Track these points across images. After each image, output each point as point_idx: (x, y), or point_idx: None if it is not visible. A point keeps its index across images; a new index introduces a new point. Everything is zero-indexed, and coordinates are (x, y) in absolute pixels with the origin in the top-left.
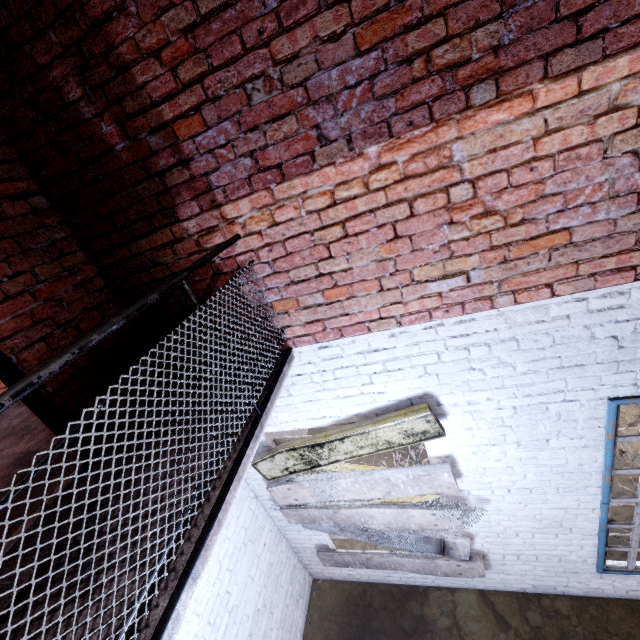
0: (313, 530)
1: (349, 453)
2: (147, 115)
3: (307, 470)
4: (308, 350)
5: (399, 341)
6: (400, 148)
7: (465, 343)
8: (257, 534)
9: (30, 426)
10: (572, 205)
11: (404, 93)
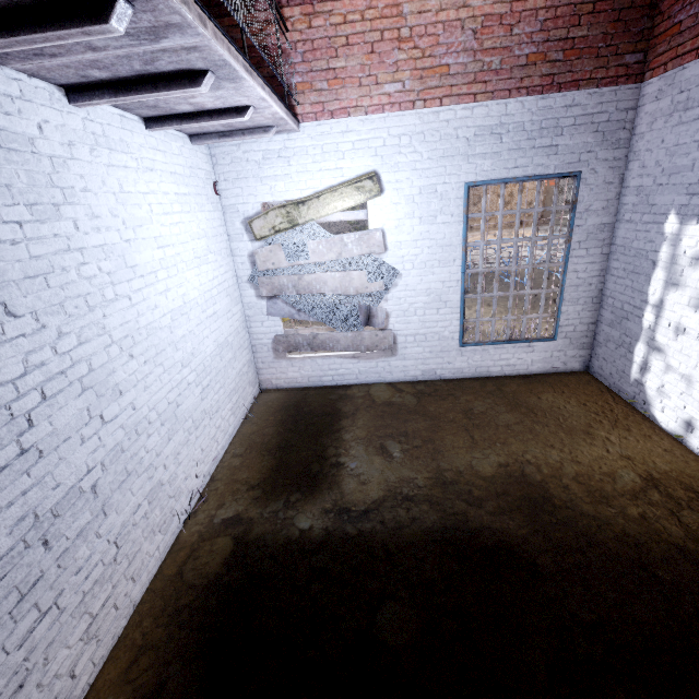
0: (275, 319)
1: (321, 212)
2: None
3: (289, 229)
4: (310, 126)
5: (364, 126)
6: None
7: (399, 133)
8: (234, 300)
9: None
10: (450, 52)
11: None
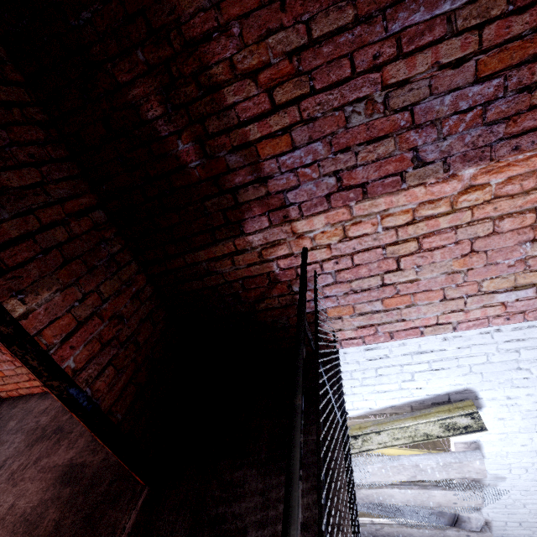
0: None
1: (383, 443)
2: (230, 134)
3: None
4: (354, 351)
5: (450, 344)
6: (498, 171)
7: (518, 346)
8: None
9: (63, 428)
10: None
11: (516, 119)
